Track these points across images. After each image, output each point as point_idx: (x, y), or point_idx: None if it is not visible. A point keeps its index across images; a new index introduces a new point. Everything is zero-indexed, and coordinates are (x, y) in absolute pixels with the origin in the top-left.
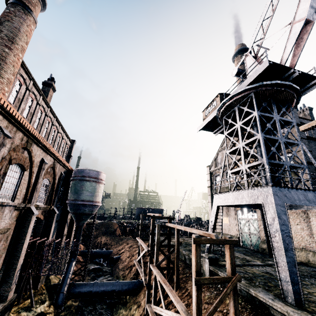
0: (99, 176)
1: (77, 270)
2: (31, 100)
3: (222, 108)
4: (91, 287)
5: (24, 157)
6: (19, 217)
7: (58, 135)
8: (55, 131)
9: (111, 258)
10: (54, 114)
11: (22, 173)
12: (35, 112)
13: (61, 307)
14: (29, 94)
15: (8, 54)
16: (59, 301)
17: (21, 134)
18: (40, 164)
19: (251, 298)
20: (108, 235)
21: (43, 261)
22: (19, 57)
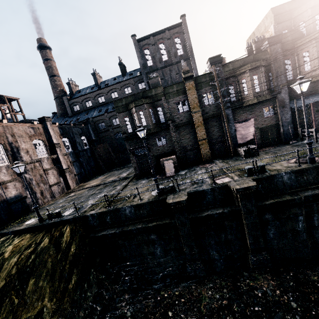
0: None
1: None
2: None
3: None
4: None
5: None
6: None
7: None
8: None
9: None
10: None
11: None
12: None
13: None
14: None
15: None
16: None
17: None
18: None
19: None
20: None
21: None
22: None
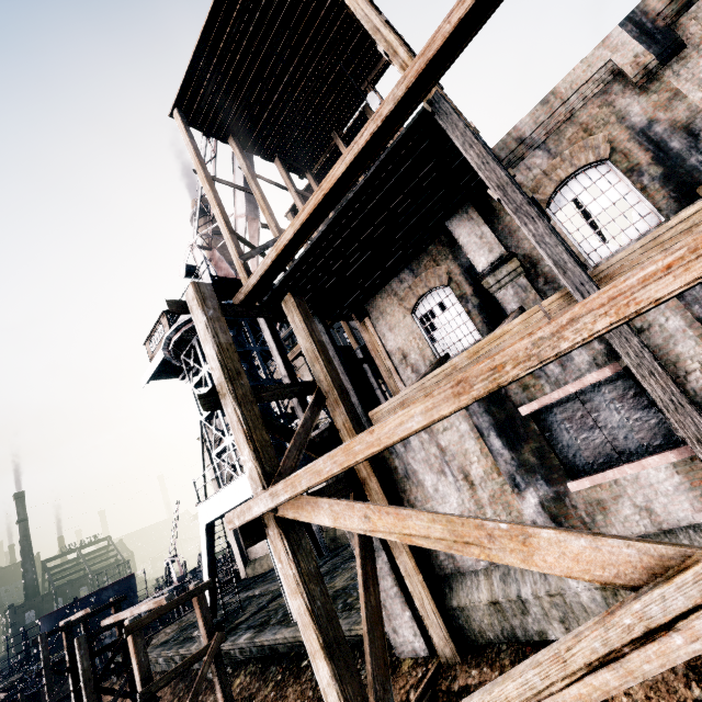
0: None
1: None
2: None
3: (171, 346)
4: None
5: None
6: None
7: None
8: None
9: None
10: None
11: None
12: None
13: None
14: None
15: None
16: None
17: None
18: None
19: (262, 651)
20: None
21: None
22: None
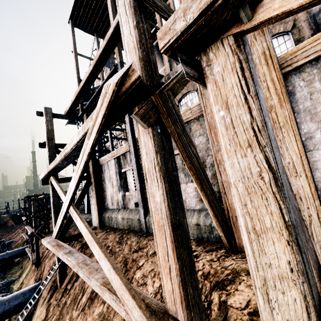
0: None
1: None
2: None
3: None
4: None
5: None
6: None
7: None
8: None
9: (3, 244)
10: None
11: None
12: None
13: None
14: None
15: None
16: None
17: None
18: None
19: None
20: None
21: None
22: None
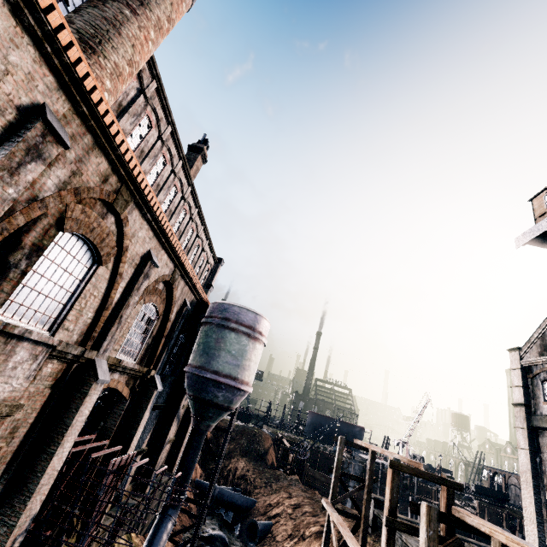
0: (257, 324)
1: (178, 533)
2: (163, 164)
3: None
4: None
5: (104, 228)
6: (61, 378)
7: (196, 241)
8: (193, 232)
9: (252, 524)
10: (197, 200)
11: (93, 268)
12: (165, 185)
13: None
14: (162, 149)
15: (128, 19)
16: None
17: (107, 164)
18: (142, 263)
19: None
20: (252, 460)
21: (95, 514)
22: (148, 35)
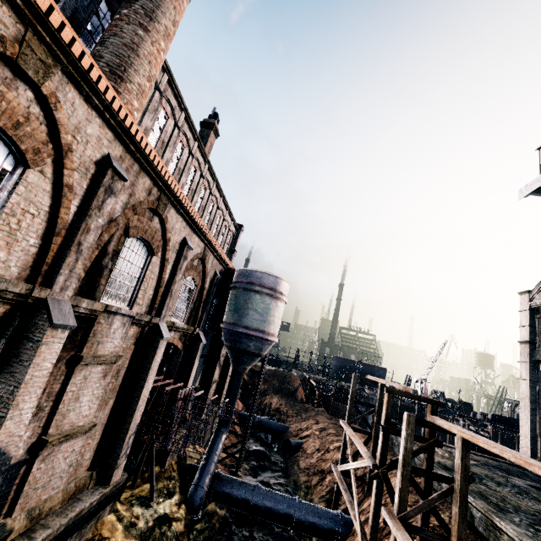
0: (278, 285)
1: (229, 447)
2: (181, 148)
3: None
4: (249, 492)
5: (153, 228)
6: (139, 337)
7: (217, 213)
8: (214, 205)
9: (286, 442)
10: (214, 175)
11: (149, 258)
12: (185, 168)
13: (198, 513)
14: (179, 135)
15: (142, 39)
16: (195, 500)
17: (149, 180)
18: (181, 248)
19: None
20: (283, 396)
21: (173, 425)
22: (159, 47)
